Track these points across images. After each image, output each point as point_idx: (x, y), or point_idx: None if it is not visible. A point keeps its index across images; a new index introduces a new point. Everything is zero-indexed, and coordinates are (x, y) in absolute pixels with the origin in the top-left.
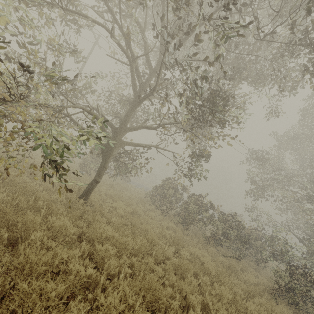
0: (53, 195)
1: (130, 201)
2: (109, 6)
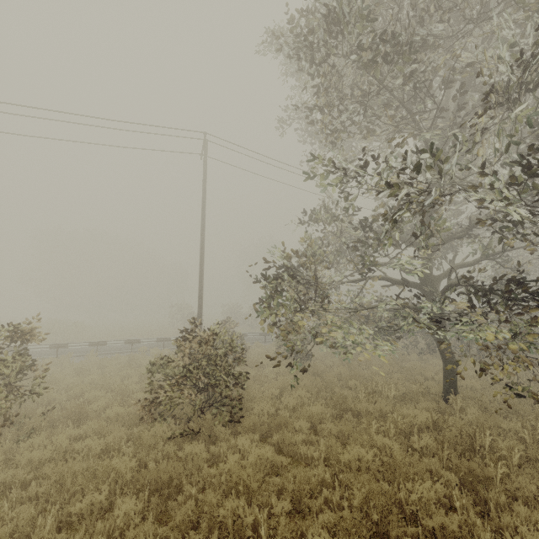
0: (468, 411)
1: (420, 364)
2: (426, 139)
